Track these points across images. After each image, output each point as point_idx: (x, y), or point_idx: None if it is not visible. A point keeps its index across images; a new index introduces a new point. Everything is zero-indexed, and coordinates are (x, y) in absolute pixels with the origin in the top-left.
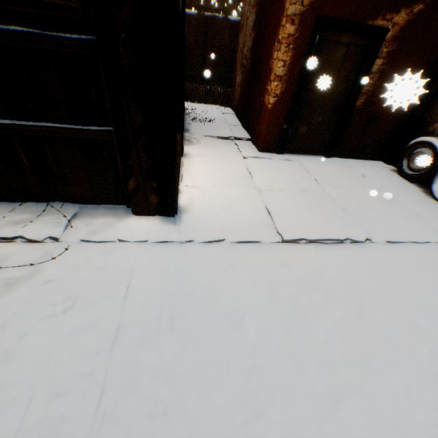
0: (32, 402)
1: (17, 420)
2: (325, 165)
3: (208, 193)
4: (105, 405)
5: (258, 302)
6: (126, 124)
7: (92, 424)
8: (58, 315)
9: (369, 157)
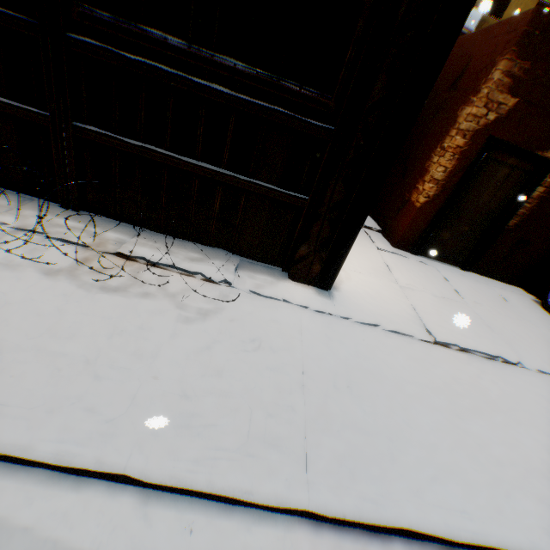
0: (252, 415)
1: (244, 425)
2: (462, 277)
3: (353, 276)
4: (310, 435)
5: (421, 391)
6: (325, 198)
7: (304, 447)
8: (250, 352)
9: (508, 280)
